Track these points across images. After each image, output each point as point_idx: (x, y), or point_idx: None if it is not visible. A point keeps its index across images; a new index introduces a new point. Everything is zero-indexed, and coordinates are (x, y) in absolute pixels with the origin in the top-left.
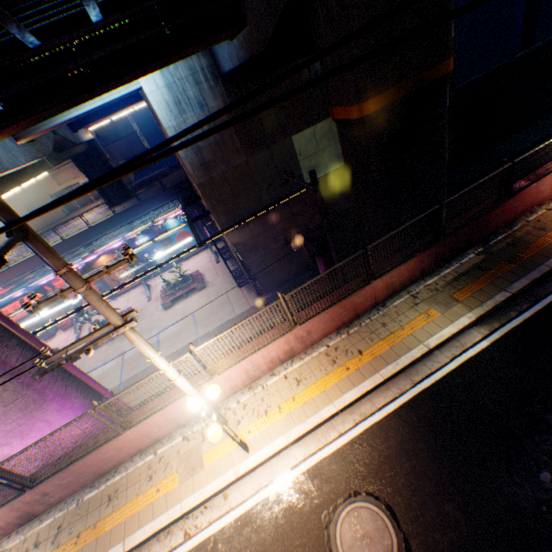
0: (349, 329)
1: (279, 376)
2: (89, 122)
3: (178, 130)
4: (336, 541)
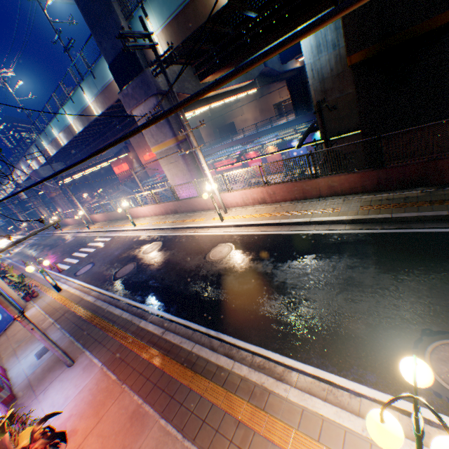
0: (296, 203)
1: (253, 208)
2: (291, 57)
3: (312, 66)
4: (215, 249)
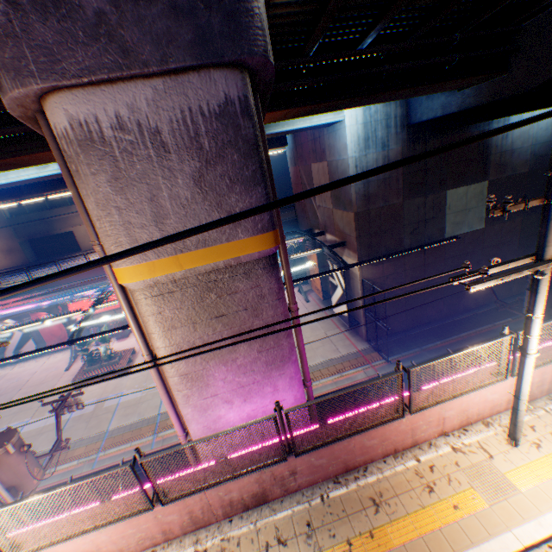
0: None
1: None
2: None
3: (357, 161)
4: None
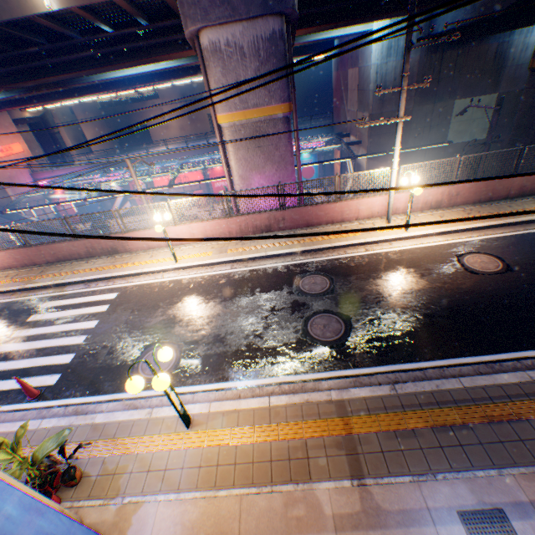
0: (481, 205)
1: (425, 214)
2: None
3: (378, 69)
4: (463, 261)
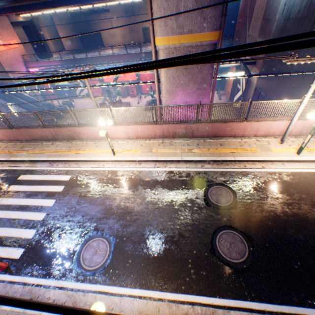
0: None
1: (313, 139)
2: None
3: (287, 0)
4: None
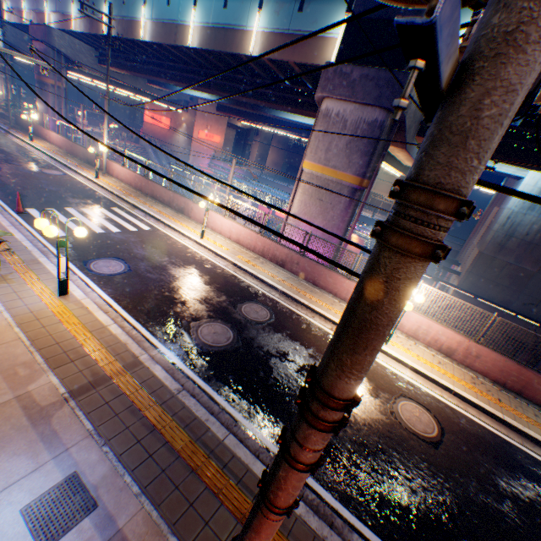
0: (503, 390)
1: (428, 351)
2: None
3: (512, 214)
4: (400, 401)
